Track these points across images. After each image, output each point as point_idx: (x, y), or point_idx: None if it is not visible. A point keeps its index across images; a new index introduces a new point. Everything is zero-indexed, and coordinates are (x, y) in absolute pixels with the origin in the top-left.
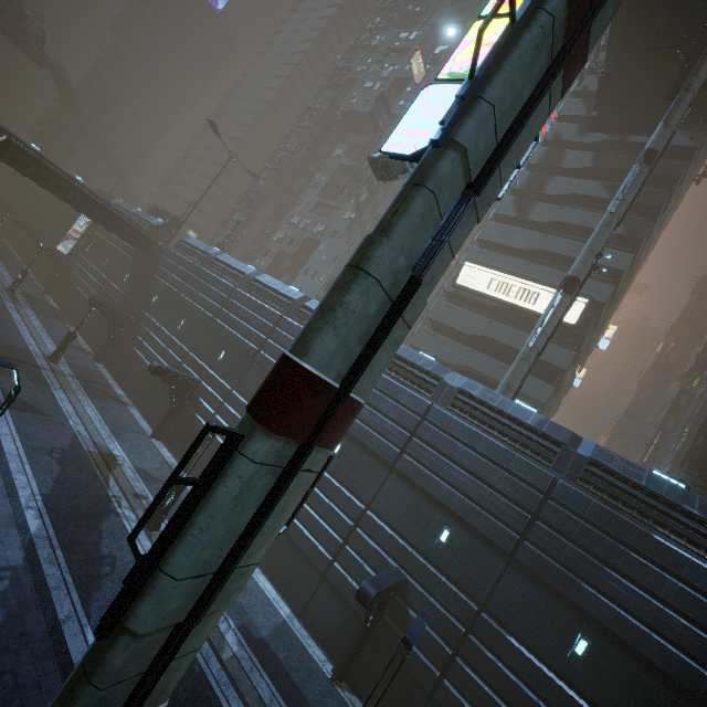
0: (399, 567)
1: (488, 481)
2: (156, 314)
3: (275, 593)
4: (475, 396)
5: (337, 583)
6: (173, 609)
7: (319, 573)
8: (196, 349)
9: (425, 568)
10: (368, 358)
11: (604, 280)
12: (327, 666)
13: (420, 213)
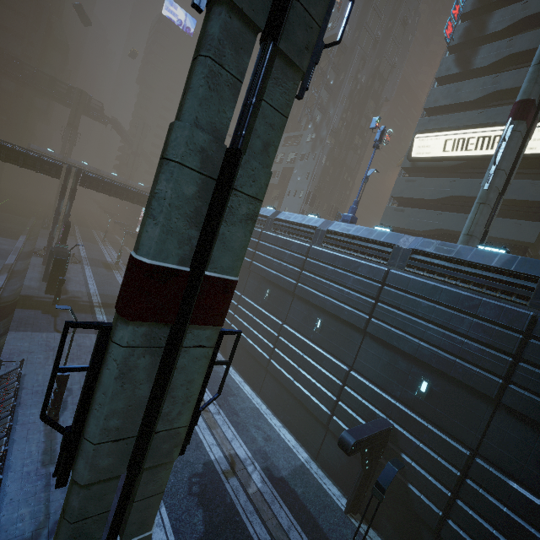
0: (386, 417)
1: (457, 330)
2: None
3: (295, 442)
4: (430, 252)
5: (338, 433)
6: (107, 465)
7: (324, 425)
8: None
9: (410, 417)
10: (208, 238)
11: None
12: (341, 500)
13: (201, 83)
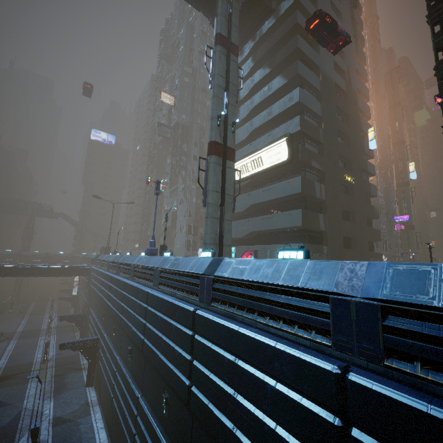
0: None
1: (170, 337)
2: (92, 306)
3: None
4: (166, 268)
5: None
6: None
7: None
8: (99, 318)
9: (159, 441)
10: None
11: (298, 115)
12: None
13: None
